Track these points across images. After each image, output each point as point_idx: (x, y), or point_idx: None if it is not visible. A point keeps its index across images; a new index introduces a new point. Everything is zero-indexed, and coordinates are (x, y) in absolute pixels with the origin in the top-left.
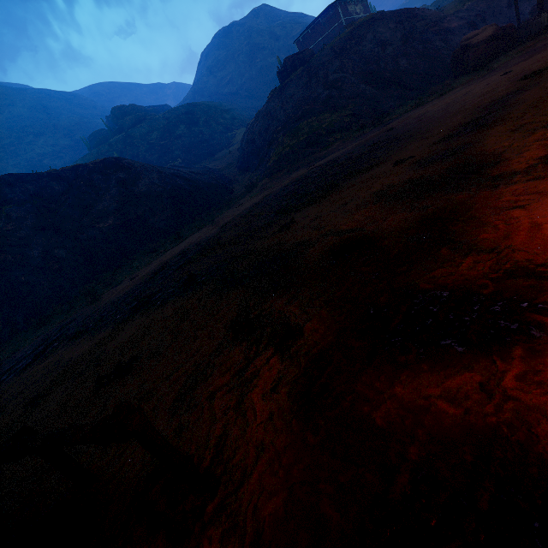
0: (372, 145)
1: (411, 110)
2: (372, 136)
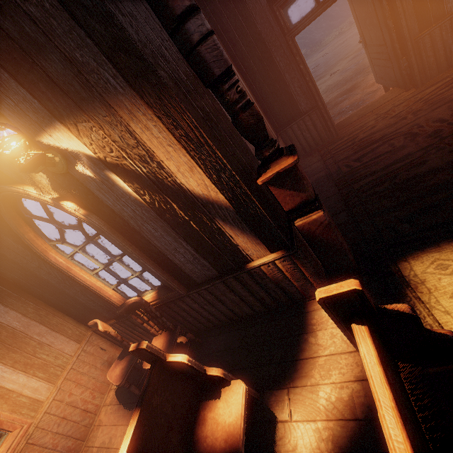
0: (314, 67)
1: (336, 37)
2: (312, 61)
